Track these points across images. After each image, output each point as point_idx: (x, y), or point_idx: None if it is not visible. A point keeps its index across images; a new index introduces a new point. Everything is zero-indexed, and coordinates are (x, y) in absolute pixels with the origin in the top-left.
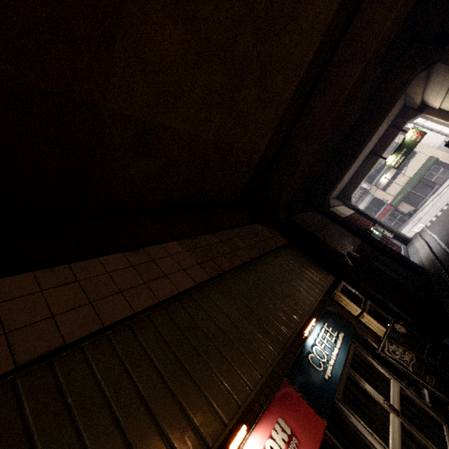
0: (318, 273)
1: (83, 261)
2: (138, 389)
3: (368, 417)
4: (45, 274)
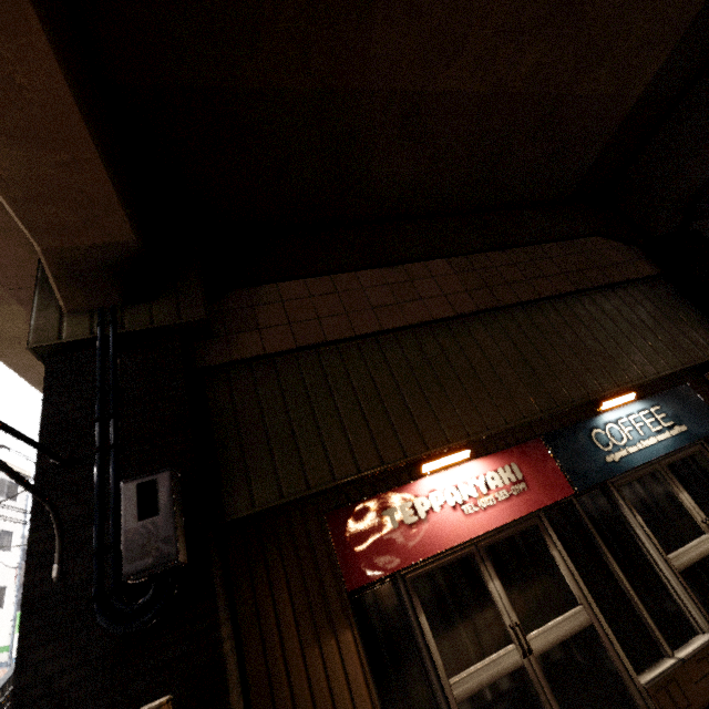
0: (698, 336)
1: (342, 274)
2: (378, 390)
3: (656, 520)
4: (312, 283)
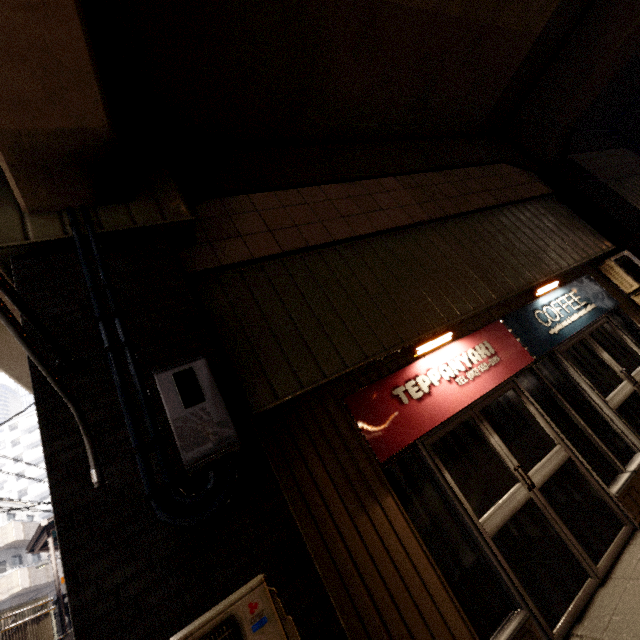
0: (587, 238)
1: (307, 188)
2: (364, 287)
3: (591, 375)
4: (281, 195)
